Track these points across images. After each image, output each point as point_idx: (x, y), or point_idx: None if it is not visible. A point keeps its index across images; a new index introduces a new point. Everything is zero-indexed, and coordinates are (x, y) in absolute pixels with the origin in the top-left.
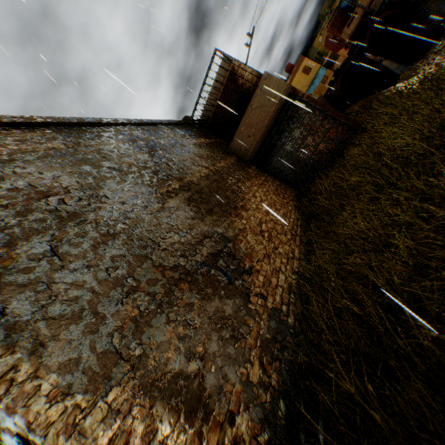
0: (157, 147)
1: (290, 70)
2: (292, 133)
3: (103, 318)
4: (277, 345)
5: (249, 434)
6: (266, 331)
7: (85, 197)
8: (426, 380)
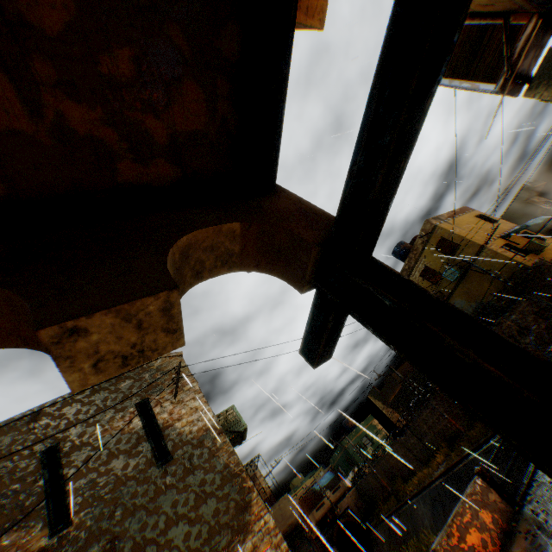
0: None
1: None
2: None
3: None
4: None
5: None
6: None
7: None
8: None
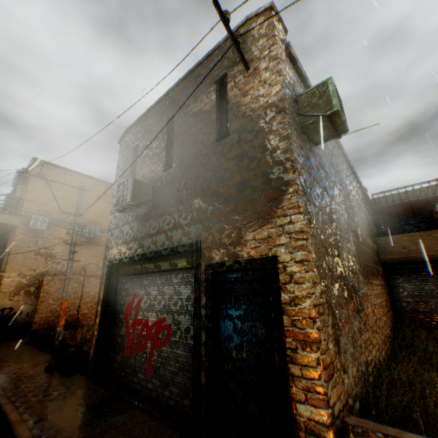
0: (352, 192)
1: None
2: None
3: (325, 253)
4: (362, 377)
5: (346, 388)
6: (361, 362)
7: (330, 185)
8: None
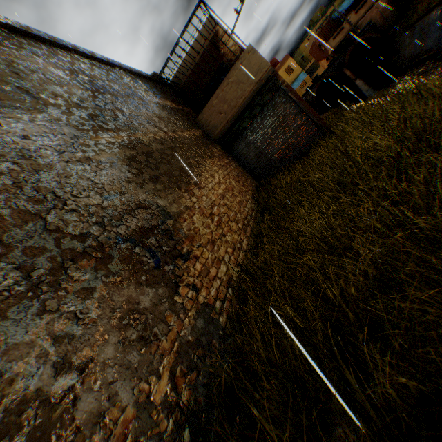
0: (106, 89)
1: (274, 65)
2: (264, 121)
3: None
4: (198, 351)
5: None
6: (189, 332)
7: None
8: (378, 440)
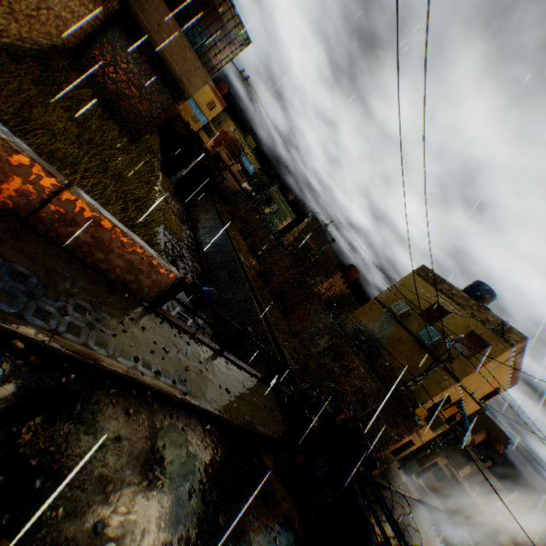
0: None
1: (221, 89)
2: (148, 79)
3: None
4: None
5: None
6: None
7: None
8: None
